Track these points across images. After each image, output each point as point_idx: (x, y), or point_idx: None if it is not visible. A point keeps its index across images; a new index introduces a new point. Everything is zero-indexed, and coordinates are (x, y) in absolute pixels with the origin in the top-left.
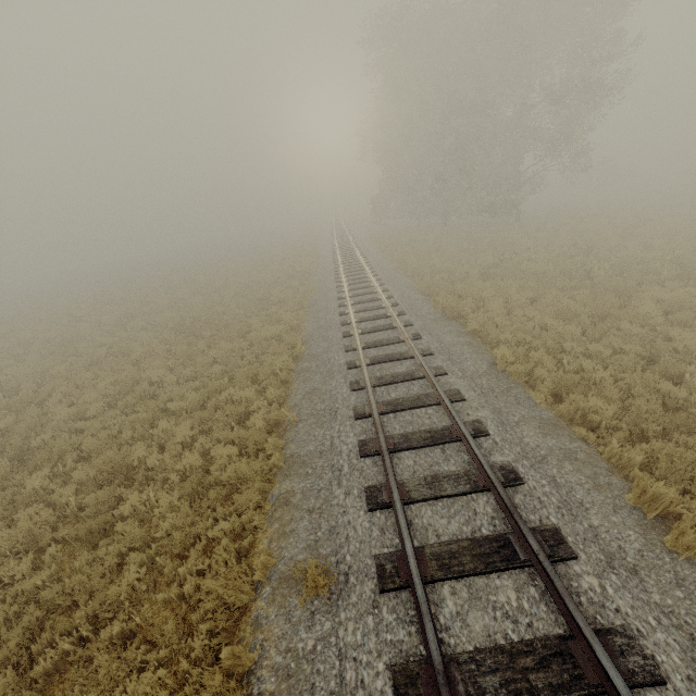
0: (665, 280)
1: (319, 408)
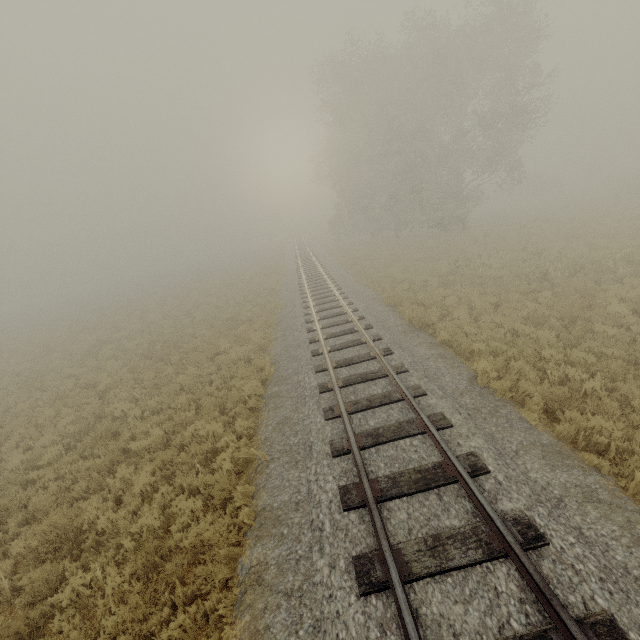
0: (621, 277)
1: (291, 442)
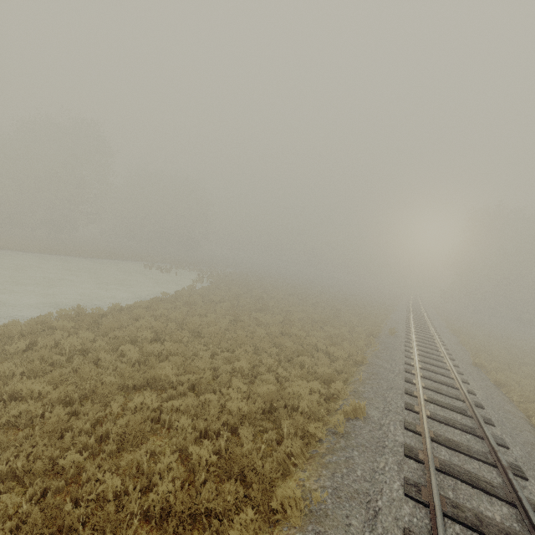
0: None
1: (394, 326)
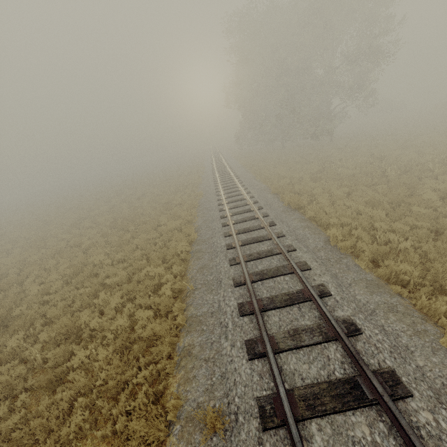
0: (437, 175)
1: (208, 279)
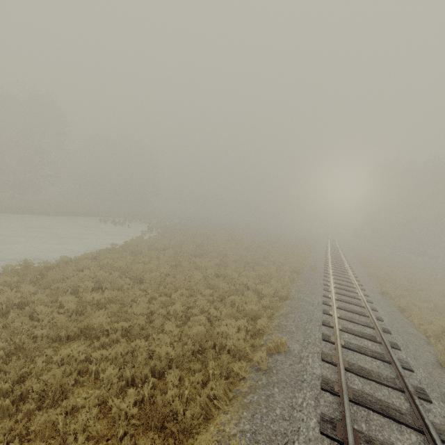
0: None
1: (314, 263)
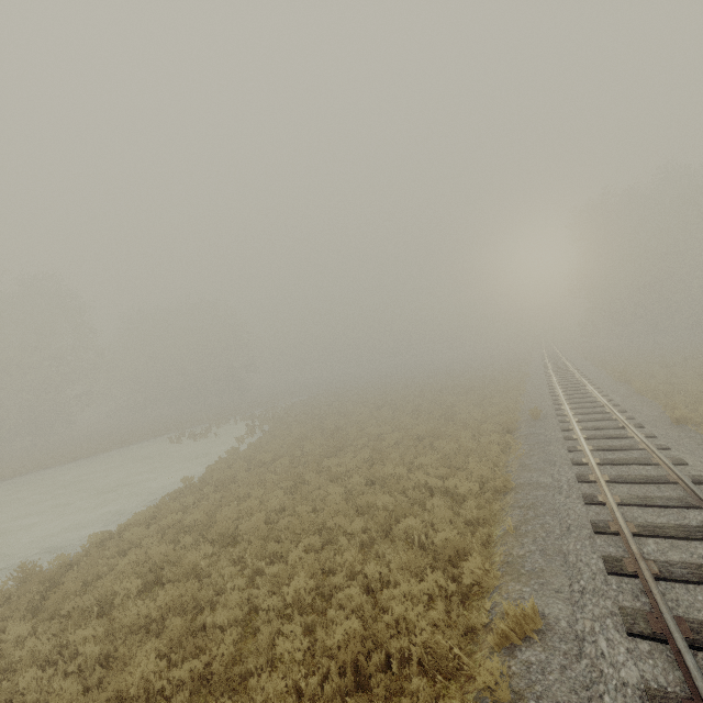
0: None
1: (534, 401)
